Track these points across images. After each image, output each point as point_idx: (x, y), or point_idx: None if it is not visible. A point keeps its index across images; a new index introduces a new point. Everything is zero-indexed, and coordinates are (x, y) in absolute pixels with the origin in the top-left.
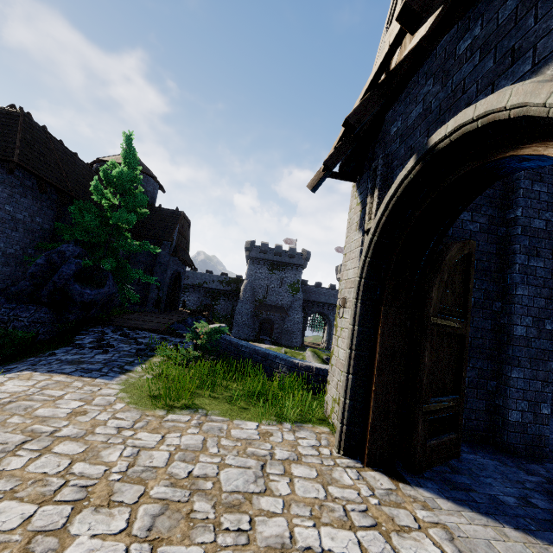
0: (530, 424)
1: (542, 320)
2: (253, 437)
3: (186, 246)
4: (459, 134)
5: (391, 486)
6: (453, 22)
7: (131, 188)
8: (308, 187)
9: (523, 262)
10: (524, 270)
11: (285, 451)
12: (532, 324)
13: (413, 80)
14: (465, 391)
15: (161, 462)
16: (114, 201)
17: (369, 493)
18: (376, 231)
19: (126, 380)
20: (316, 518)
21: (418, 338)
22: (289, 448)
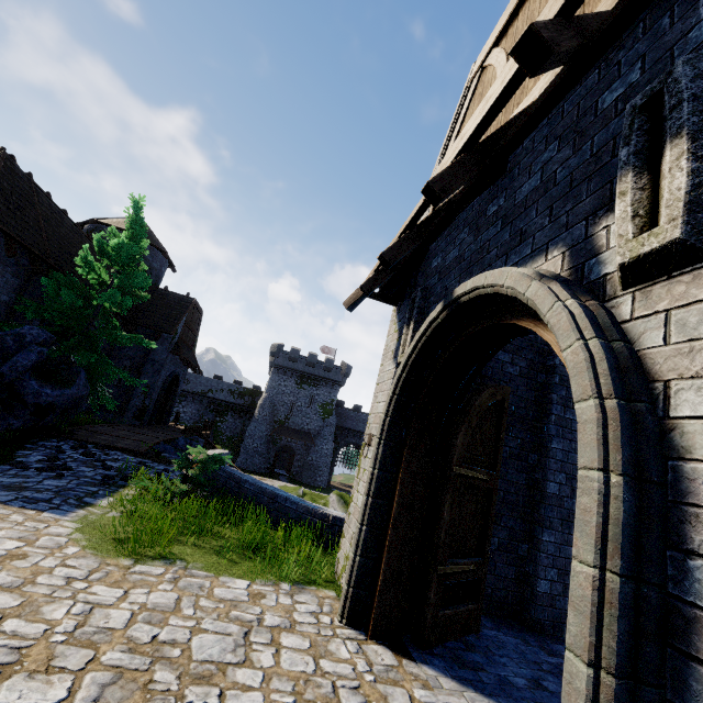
0: (559, 597)
1: (575, 479)
2: (241, 598)
3: (192, 342)
4: (475, 294)
5: (394, 661)
6: (481, 191)
7: (133, 265)
8: (344, 304)
9: (559, 413)
10: (560, 422)
11: (277, 617)
12: (566, 482)
13: (454, 222)
14: (489, 554)
15: (119, 623)
16: (106, 278)
17: (366, 669)
18: (405, 367)
19: (85, 517)
20: (299, 694)
21: (440, 488)
22: (282, 614)
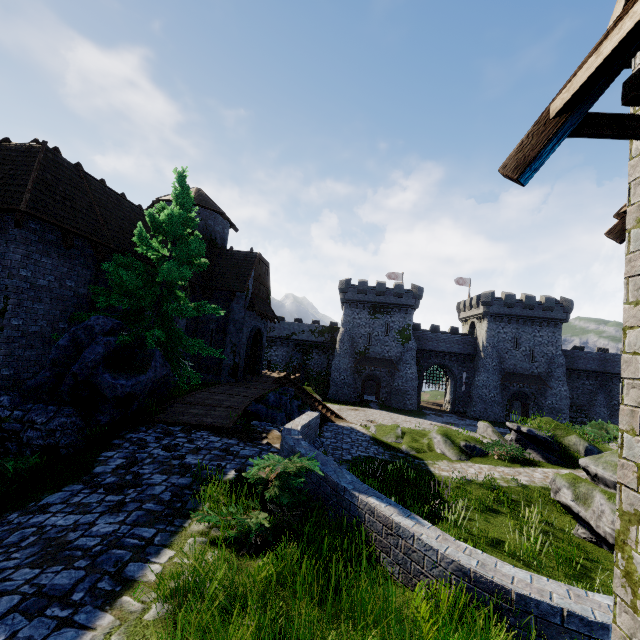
0: None
1: None
2: None
3: (266, 295)
4: None
5: None
6: None
7: (181, 230)
8: (504, 169)
9: None
10: None
11: None
12: None
13: None
14: None
15: None
16: (162, 250)
17: None
18: None
19: None
20: None
21: None
22: None
